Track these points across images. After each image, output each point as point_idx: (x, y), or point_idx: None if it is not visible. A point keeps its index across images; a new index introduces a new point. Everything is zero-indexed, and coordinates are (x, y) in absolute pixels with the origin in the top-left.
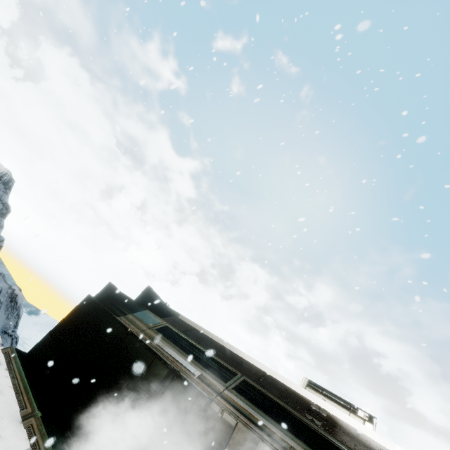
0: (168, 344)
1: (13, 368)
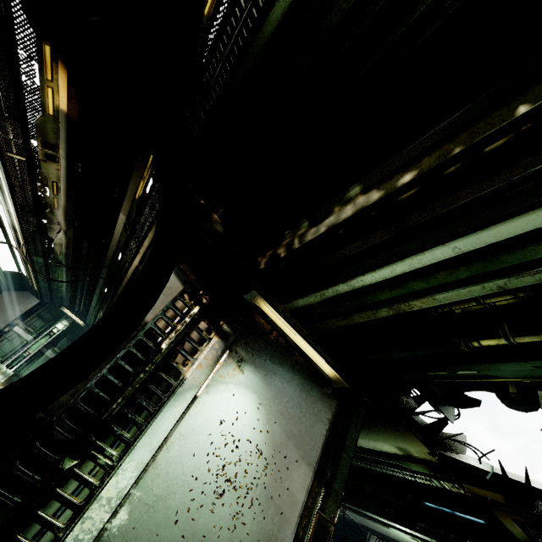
0: None
1: None
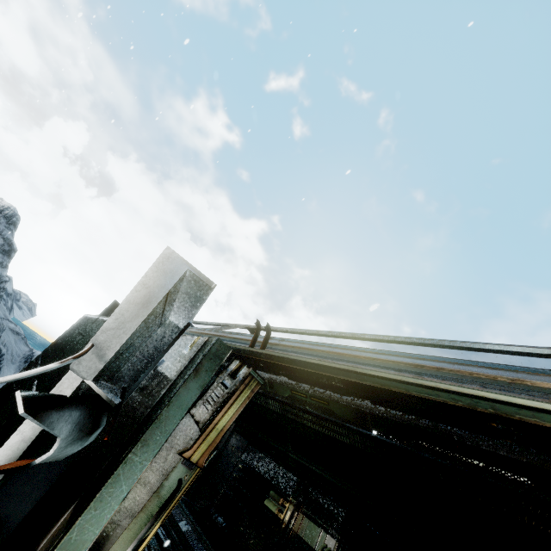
0: None
1: None
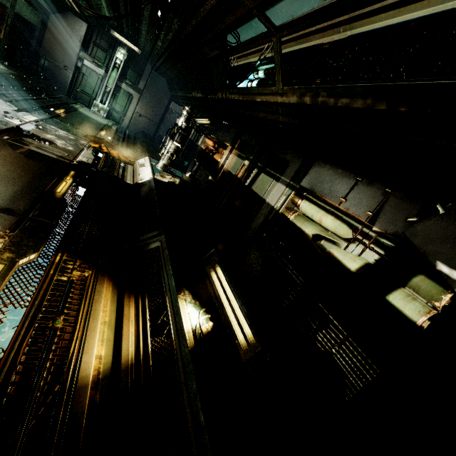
0: None
1: None
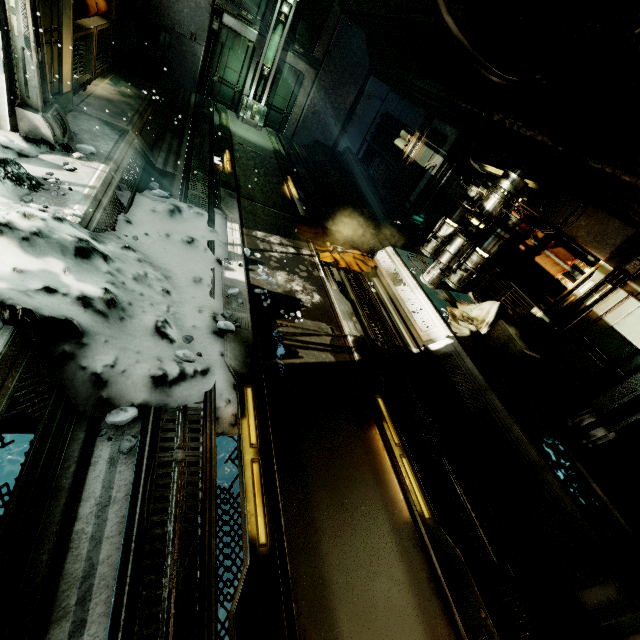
0: None
1: None
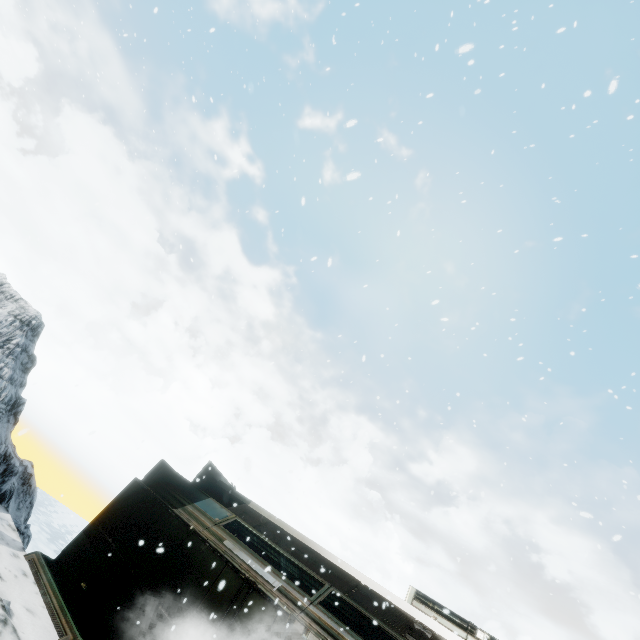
0: (240, 546)
1: (42, 581)
